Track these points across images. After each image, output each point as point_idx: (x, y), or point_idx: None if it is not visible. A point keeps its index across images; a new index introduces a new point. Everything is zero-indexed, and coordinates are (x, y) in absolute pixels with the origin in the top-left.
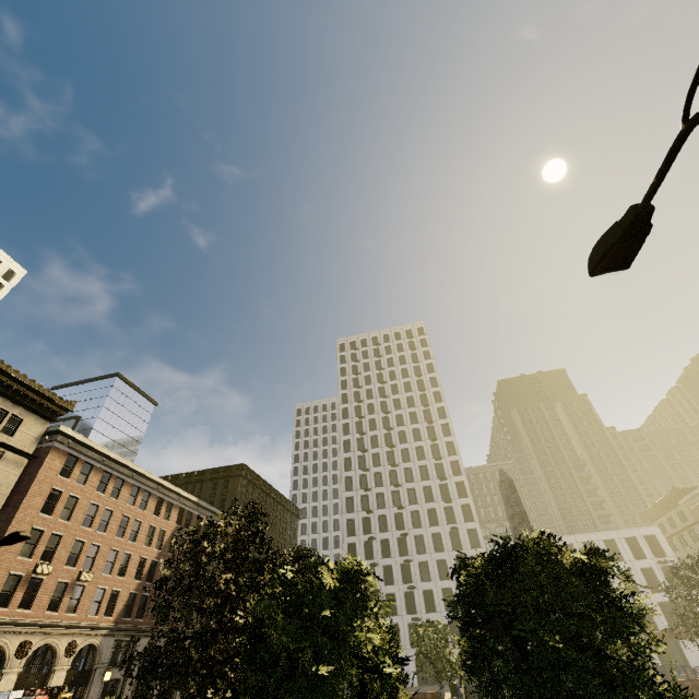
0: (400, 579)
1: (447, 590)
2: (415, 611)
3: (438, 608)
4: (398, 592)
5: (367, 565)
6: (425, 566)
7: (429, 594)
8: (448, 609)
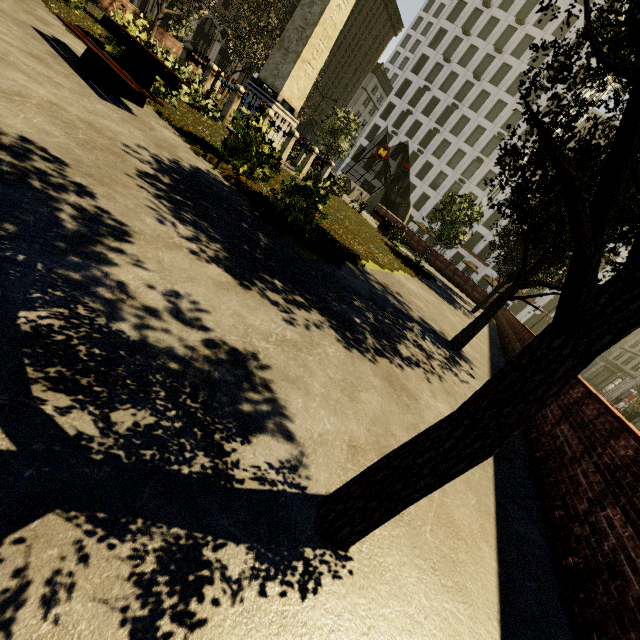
0: (419, 140)
1: (443, 175)
2: (409, 169)
3: (425, 180)
4: (409, 147)
5: (405, 109)
6: (446, 146)
7: (429, 167)
8: (431, 187)
